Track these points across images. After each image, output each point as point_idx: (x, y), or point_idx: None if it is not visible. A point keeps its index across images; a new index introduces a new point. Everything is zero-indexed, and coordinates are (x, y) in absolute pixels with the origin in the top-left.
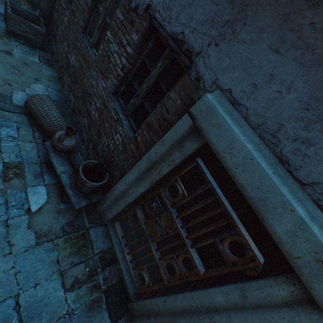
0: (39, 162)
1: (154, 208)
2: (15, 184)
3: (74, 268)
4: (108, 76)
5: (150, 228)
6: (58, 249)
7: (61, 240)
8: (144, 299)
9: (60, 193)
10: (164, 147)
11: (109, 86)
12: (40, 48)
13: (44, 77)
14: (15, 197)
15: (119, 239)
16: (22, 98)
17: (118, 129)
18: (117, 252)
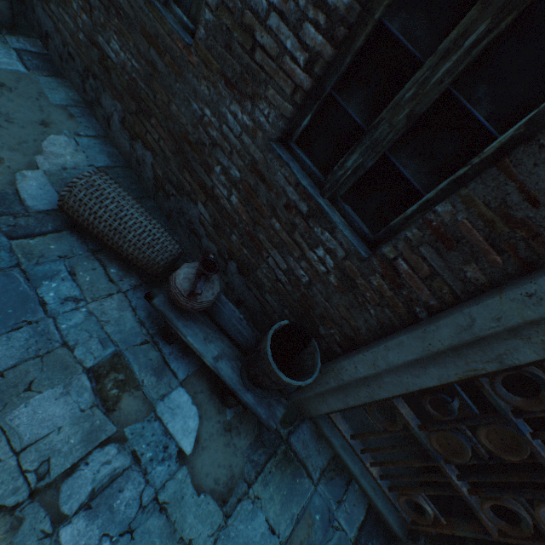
0: (148, 336)
1: (456, 410)
2: (130, 409)
3: (297, 526)
4: (257, 93)
5: (438, 439)
6: (261, 506)
7: (259, 487)
8: (433, 543)
9: (212, 388)
10: (540, 310)
11: (266, 121)
12: (10, 28)
13: (57, 112)
14: (144, 438)
15: (349, 443)
16: (41, 188)
17: (320, 238)
18: (350, 463)
